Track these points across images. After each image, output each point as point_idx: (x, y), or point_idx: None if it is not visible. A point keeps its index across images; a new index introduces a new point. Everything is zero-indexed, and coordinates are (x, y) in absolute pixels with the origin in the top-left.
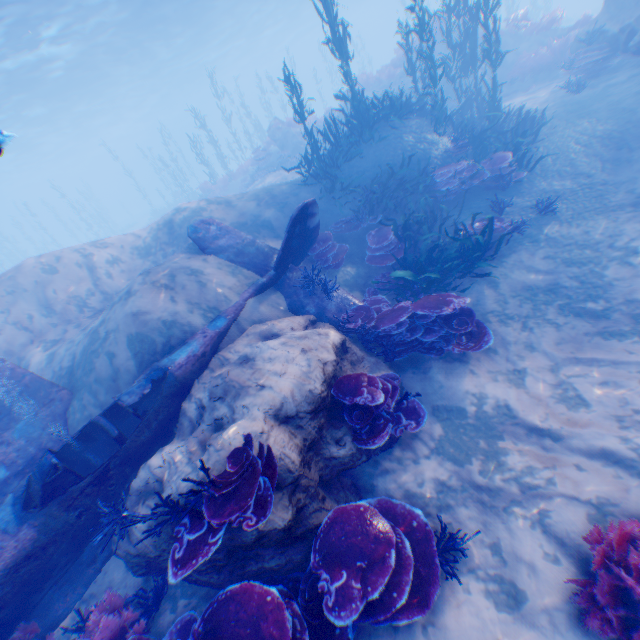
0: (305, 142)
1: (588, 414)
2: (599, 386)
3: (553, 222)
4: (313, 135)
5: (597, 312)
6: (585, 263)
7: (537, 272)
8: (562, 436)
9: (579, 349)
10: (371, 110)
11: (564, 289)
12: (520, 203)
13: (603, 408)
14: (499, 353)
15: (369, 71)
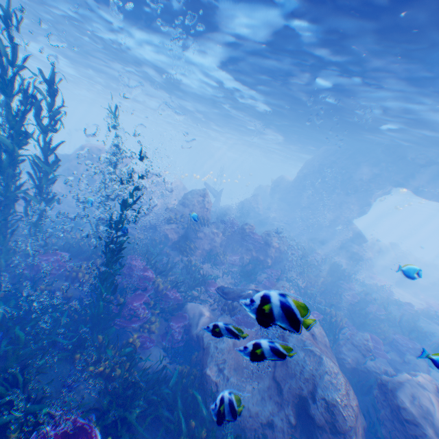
0: None
1: None
2: None
3: None
4: None
5: None
6: None
7: None
8: None
9: None
10: None
11: None
12: None
13: None
14: None
15: None
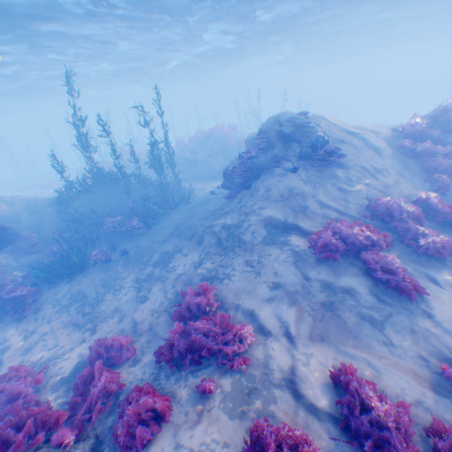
0: (131, 165)
1: (21, 358)
2: (42, 346)
3: (122, 261)
4: (68, 181)
5: (86, 312)
6: (107, 287)
7: (91, 285)
8: (3, 365)
9: (64, 327)
10: (102, 177)
11: (90, 297)
12: (127, 246)
13: (27, 356)
14: (38, 320)
15: (184, 137)
